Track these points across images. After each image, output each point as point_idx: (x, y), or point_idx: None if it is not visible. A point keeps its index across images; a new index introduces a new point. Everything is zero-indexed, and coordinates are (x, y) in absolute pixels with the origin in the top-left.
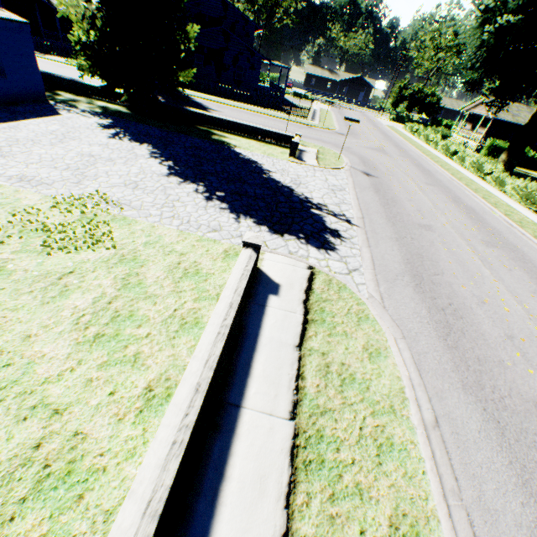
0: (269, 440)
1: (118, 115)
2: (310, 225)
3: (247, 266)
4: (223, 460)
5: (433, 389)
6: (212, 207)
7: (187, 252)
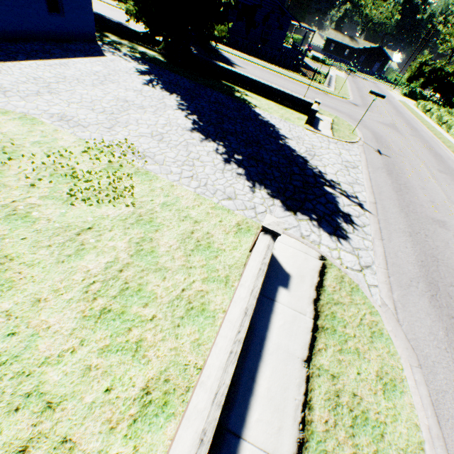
0: None
1: (154, 62)
2: (322, 205)
3: (265, 258)
4: None
5: (453, 447)
6: (229, 171)
7: (201, 221)
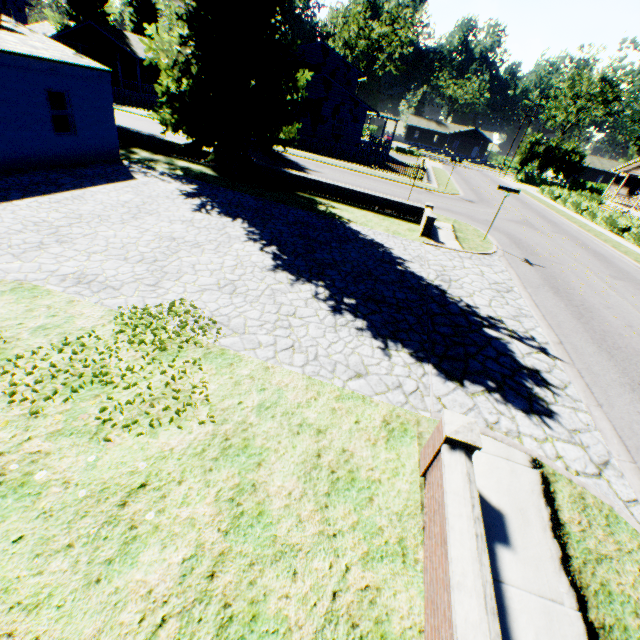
0: None
1: (203, 178)
2: (494, 360)
3: (473, 505)
4: None
5: None
6: (344, 326)
7: (326, 427)
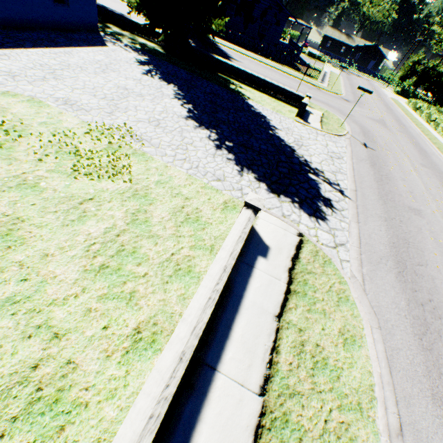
0: (237, 412)
1: (154, 53)
2: (305, 189)
3: (245, 228)
4: (192, 424)
5: (401, 392)
6: (220, 156)
7: (191, 198)
